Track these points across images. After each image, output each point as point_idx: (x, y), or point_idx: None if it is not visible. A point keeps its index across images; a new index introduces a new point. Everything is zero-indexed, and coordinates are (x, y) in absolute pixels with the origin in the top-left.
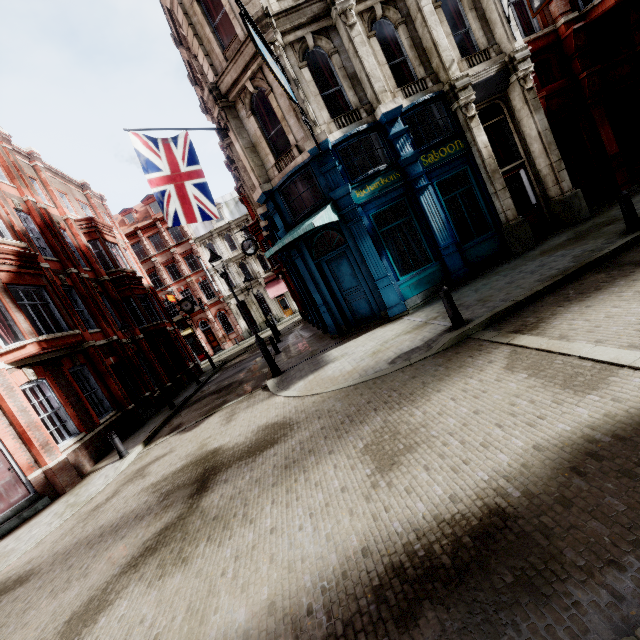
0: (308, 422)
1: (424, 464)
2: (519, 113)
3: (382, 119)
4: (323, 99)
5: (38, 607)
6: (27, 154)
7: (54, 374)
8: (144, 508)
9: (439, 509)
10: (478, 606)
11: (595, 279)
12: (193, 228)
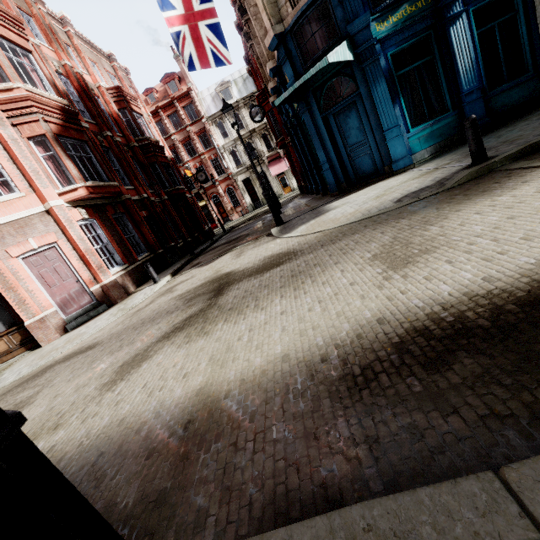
0: (311, 249)
1: (446, 259)
2: None
3: None
4: None
5: (101, 359)
6: (60, 19)
7: (101, 217)
8: (173, 307)
9: (469, 288)
10: (535, 355)
11: None
12: (205, 107)
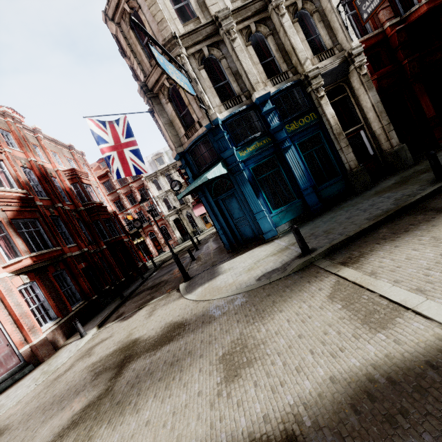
0: (195, 325)
1: (255, 380)
2: (357, 91)
3: (256, 101)
4: (216, 89)
5: None
6: (32, 129)
7: (42, 277)
8: (82, 384)
9: (254, 427)
10: None
11: (406, 221)
12: None
